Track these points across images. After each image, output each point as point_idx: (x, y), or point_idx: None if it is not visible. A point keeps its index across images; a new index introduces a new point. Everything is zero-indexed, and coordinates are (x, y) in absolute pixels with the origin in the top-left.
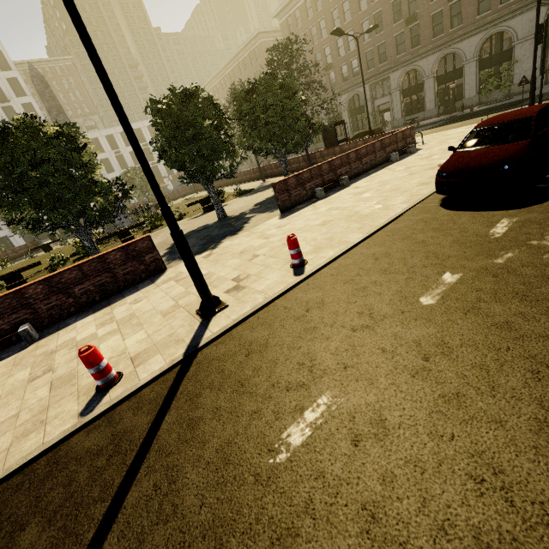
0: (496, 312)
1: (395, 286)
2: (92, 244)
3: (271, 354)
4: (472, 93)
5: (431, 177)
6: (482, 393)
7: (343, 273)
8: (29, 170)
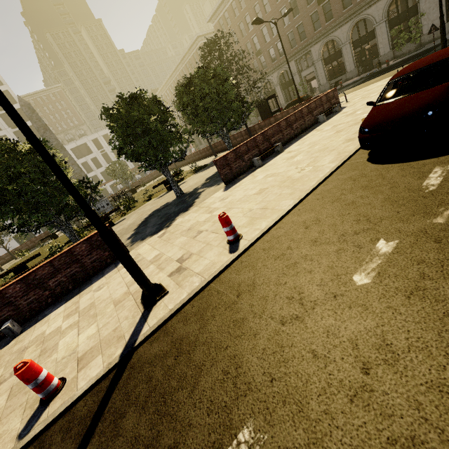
0: (447, 295)
1: (326, 260)
2: (73, 235)
3: (198, 357)
4: (386, 49)
5: (356, 132)
6: (448, 441)
7: (274, 246)
8: (7, 184)
